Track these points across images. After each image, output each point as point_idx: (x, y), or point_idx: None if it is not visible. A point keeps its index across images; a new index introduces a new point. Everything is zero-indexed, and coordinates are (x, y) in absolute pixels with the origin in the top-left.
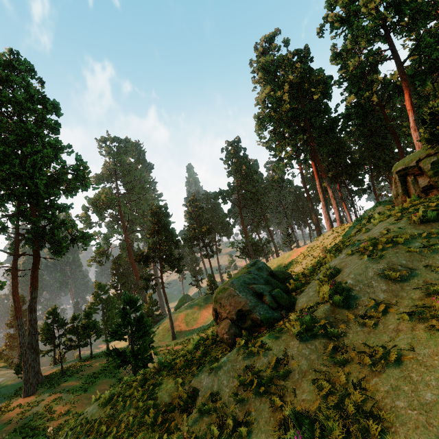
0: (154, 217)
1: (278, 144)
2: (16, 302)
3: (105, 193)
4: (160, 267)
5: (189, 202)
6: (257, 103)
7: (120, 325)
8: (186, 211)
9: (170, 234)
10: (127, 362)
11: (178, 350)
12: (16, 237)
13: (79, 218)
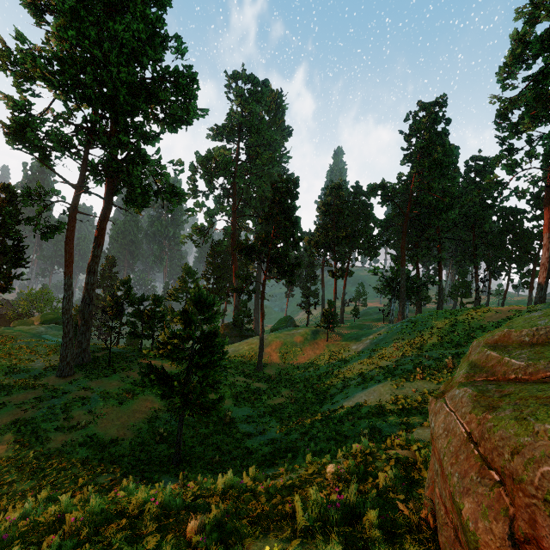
0: (276, 193)
1: (545, 100)
2: (68, 253)
3: (221, 153)
4: (266, 269)
5: (331, 188)
6: (523, 14)
7: (175, 335)
8: (322, 202)
9: (291, 225)
10: (176, 394)
11: (260, 390)
12: (82, 164)
13: (173, 165)
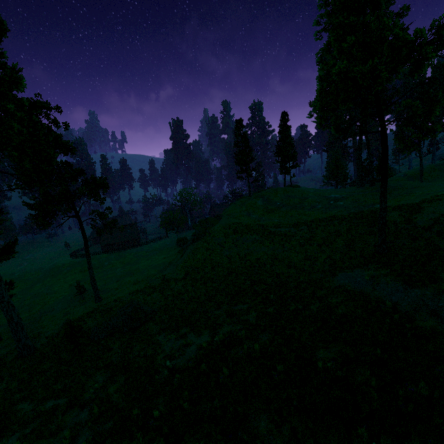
0: (423, 88)
1: None
2: (368, 140)
3: None
4: None
5: (440, 73)
6: None
7: None
8: None
9: None
10: None
11: None
12: None
13: None
